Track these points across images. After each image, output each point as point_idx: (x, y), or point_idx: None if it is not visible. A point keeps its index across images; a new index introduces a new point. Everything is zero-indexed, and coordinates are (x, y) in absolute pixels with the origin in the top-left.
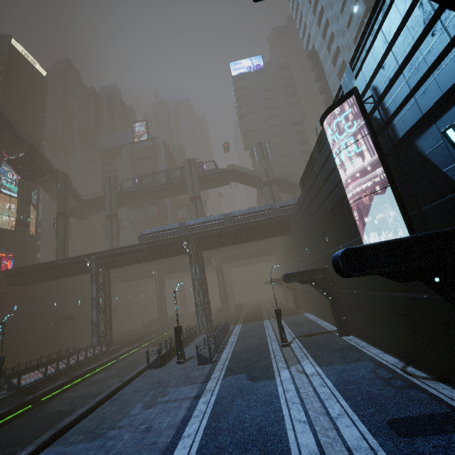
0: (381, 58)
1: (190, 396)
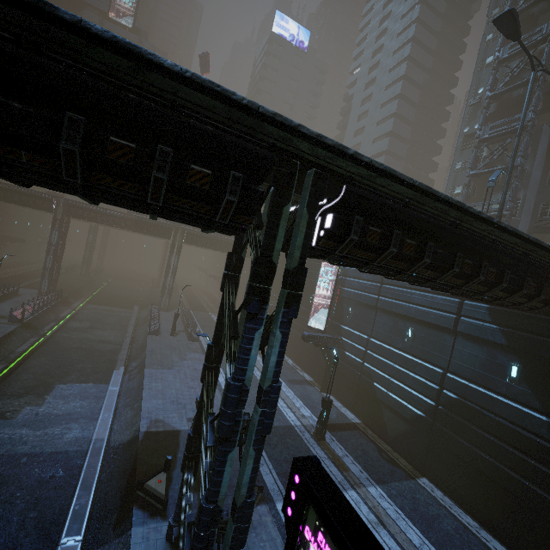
0: None
1: (203, 359)
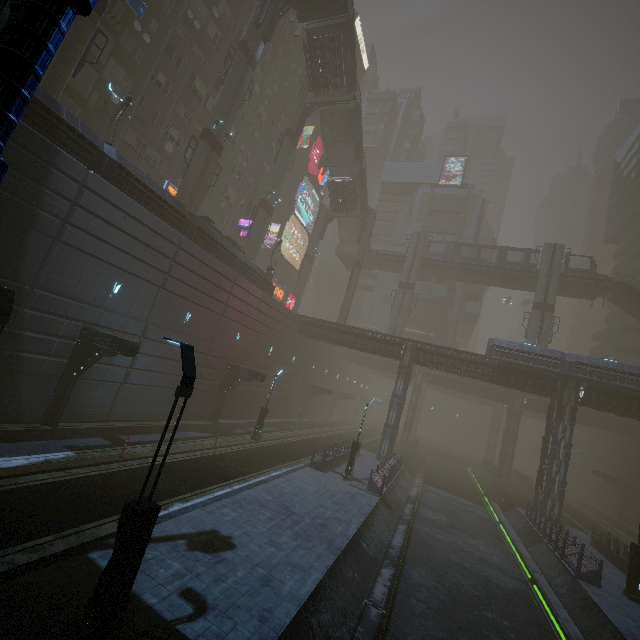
0: None
1: None
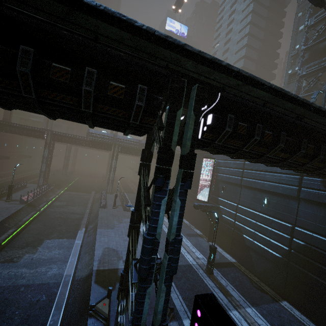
0: (223, 159)
1: None
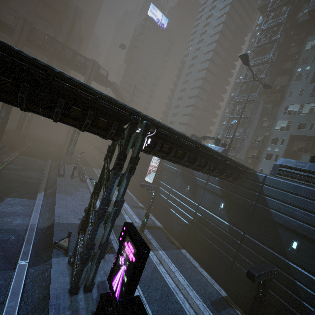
0: None
1: (88, 191)
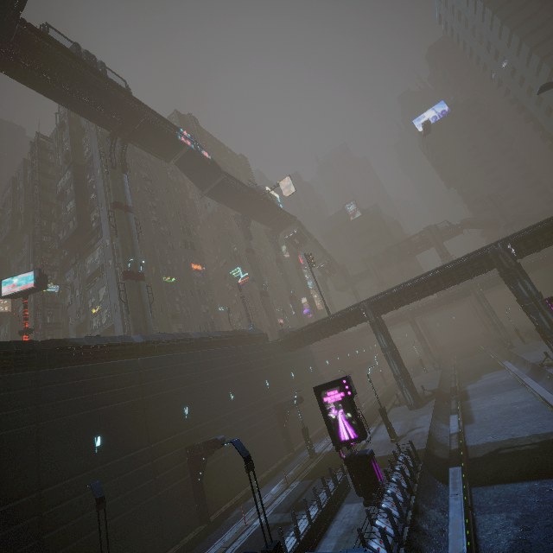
0: None
1: None
